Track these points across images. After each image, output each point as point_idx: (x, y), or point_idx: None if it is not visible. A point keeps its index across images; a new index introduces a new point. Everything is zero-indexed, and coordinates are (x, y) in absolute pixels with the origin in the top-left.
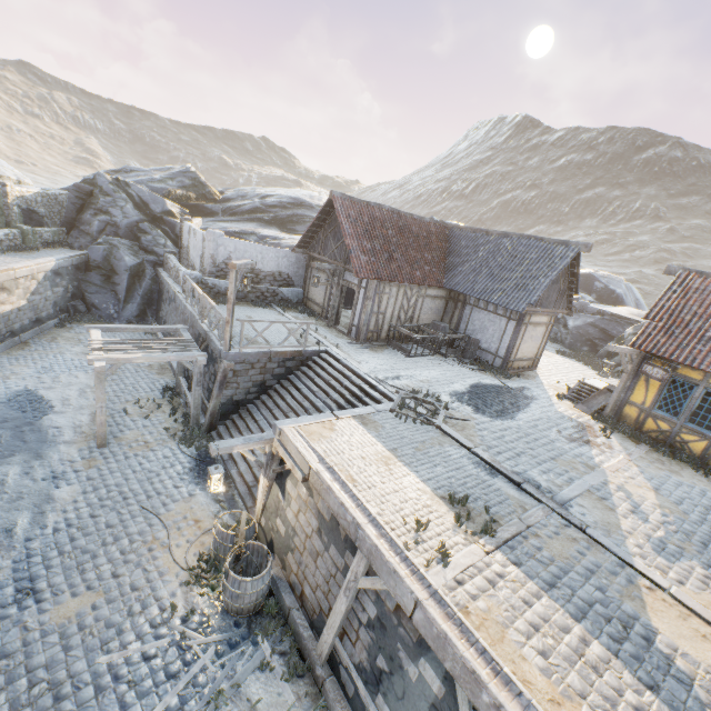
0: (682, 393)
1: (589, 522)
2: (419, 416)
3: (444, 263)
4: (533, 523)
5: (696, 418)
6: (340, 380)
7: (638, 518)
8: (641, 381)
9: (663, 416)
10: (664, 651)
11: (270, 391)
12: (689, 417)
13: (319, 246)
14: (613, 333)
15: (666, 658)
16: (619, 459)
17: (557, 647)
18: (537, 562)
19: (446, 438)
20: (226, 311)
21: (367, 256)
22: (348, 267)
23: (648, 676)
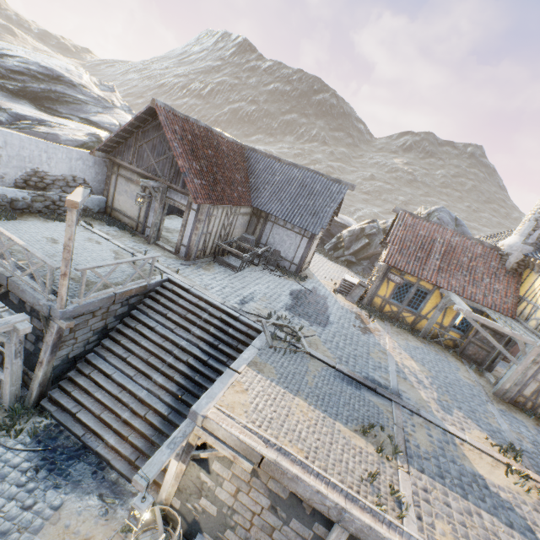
0: (406, 290)
1: (415, 405)
2: (289, 344)
3: (248, 183)
4: (402, 424)
5: (411, 303)
6: (198, 313)
7: (423, 387)
8: (385, 282)
9: (395, 303)
10: (495, 491)
11: (113, 334)
12: (407, 303)
13: (130, 154)
14: (333, 232)
15: (498, 496)
16: (388, 339)
17: (479, 533)
18: (426, 461)
19: (315, 361)
20: (11, 232)
21: (199, 179)
22: (175, 186)
23: (505, 518)
